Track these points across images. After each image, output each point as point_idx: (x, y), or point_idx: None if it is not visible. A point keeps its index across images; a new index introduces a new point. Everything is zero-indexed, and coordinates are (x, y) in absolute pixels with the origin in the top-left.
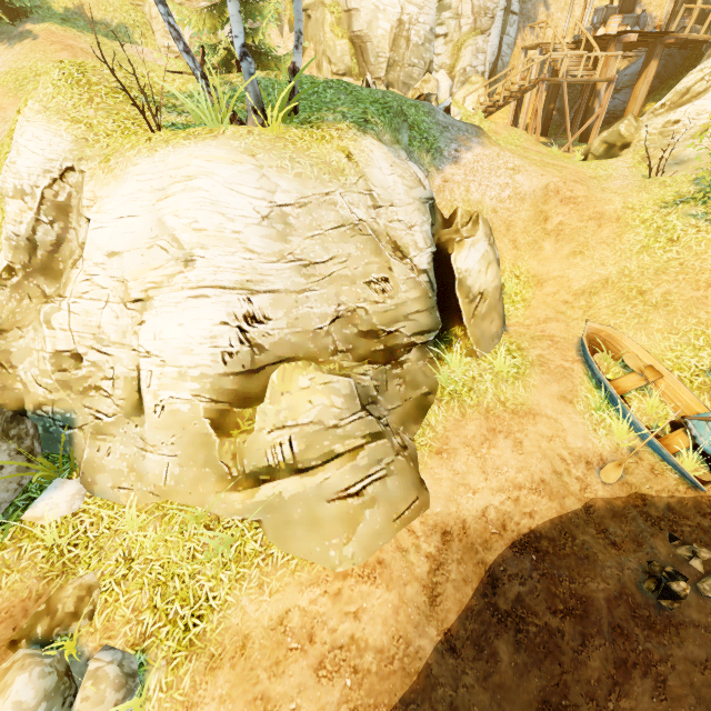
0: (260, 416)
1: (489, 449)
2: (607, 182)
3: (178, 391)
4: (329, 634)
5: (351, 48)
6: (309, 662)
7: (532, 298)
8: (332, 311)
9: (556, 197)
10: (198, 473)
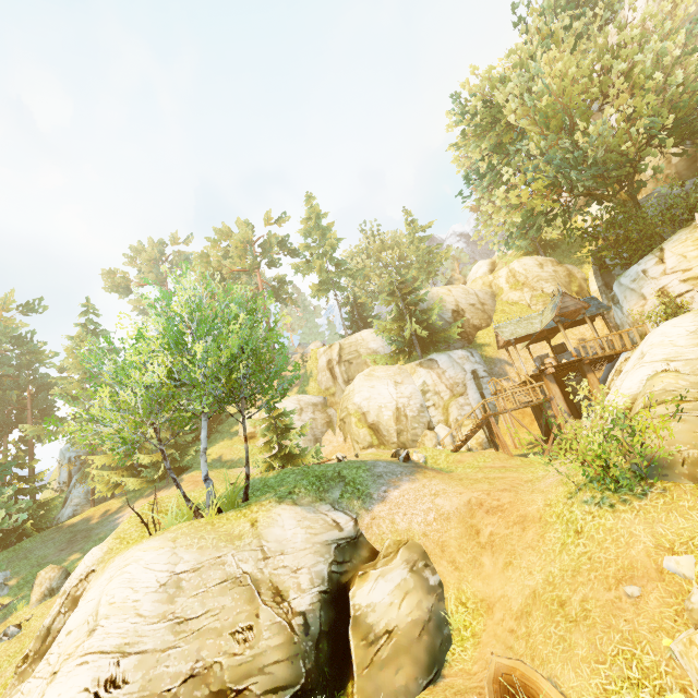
0: None
1: None
2: (539, 482)
3: None
4: None
5: (370, 431)
6: None
7: (483, 630)
8: (188, 668)
9: (479, 509)
10: None
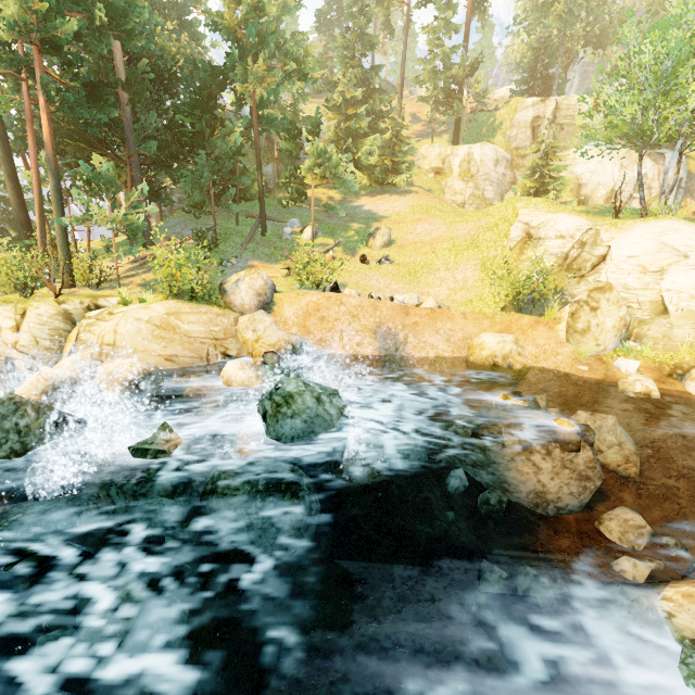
0: None
1: None
2: None
3: (692, 303)
4: None
5: (576, 203)
6: None
7: None
8: None
9: None
10: None
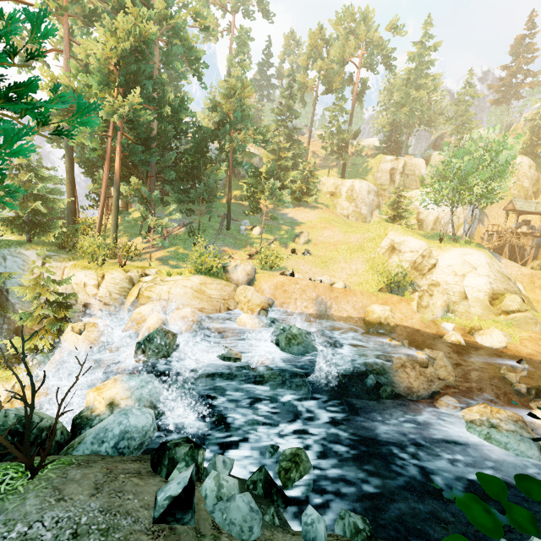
0: (506, 300)
1: None
2: None
3: (479, 294)
4: None
5: (417, 222)
6: None
7: (537, 306)
8: (502, 287)
9: (536, 277)
10: (488, 312)
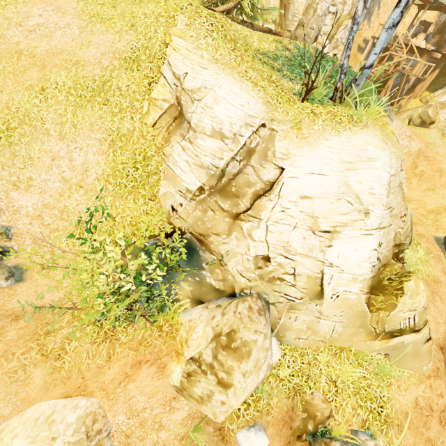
0: (401, 304)
1: (436, 303)
2: (436, 148)
3: (350, 288)
4: (437, 406)
5: (279, 4)
6: (436, 420)
7: None
8: (393, 235)
9: (423, 156)
10: (354, 331)
